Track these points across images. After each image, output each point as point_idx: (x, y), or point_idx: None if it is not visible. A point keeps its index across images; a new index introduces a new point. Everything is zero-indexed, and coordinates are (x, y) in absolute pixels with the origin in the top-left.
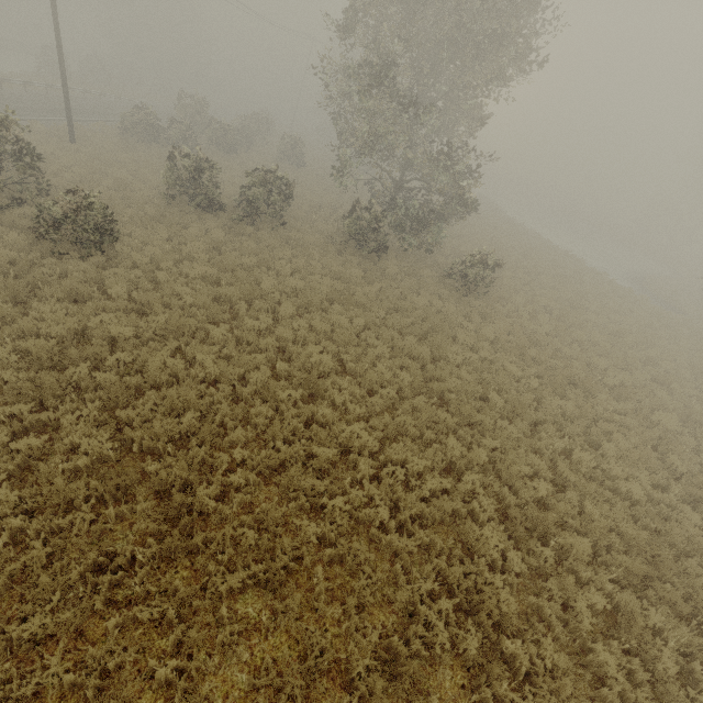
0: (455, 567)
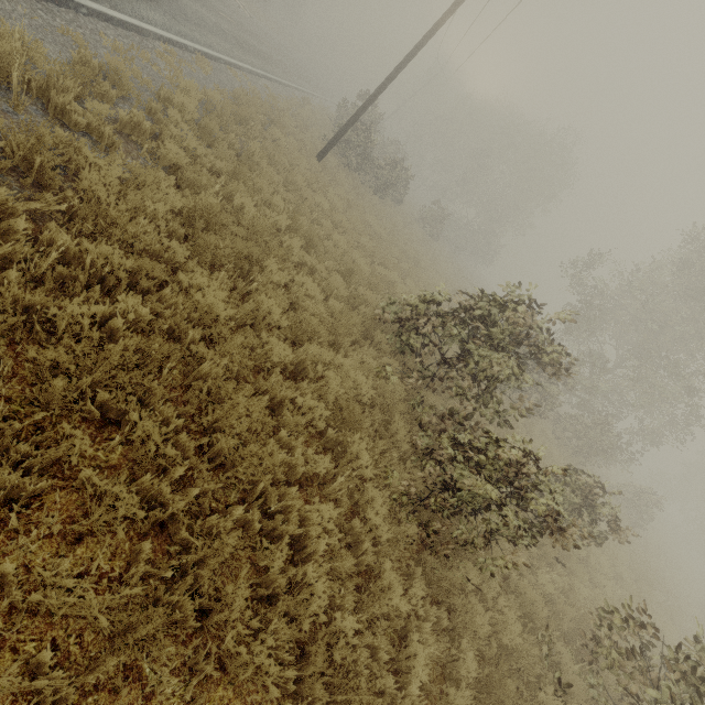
0: None
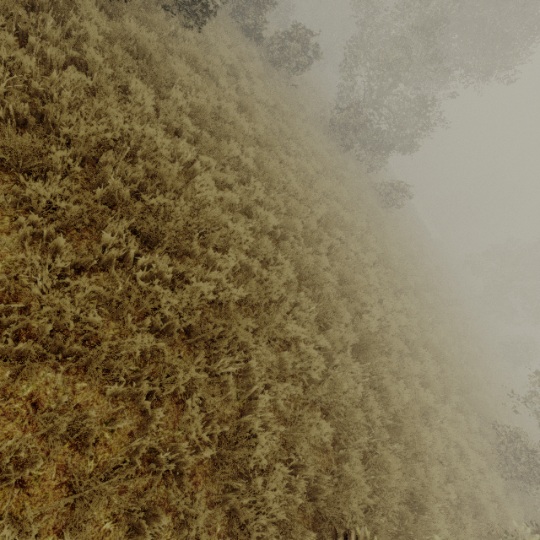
0: (419, 365)
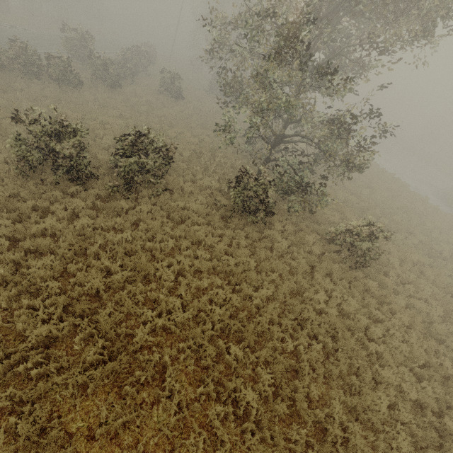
0: None
